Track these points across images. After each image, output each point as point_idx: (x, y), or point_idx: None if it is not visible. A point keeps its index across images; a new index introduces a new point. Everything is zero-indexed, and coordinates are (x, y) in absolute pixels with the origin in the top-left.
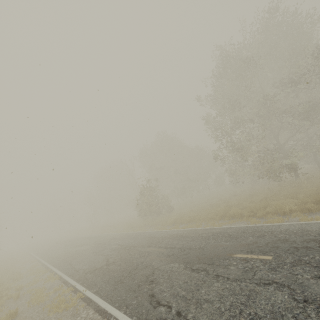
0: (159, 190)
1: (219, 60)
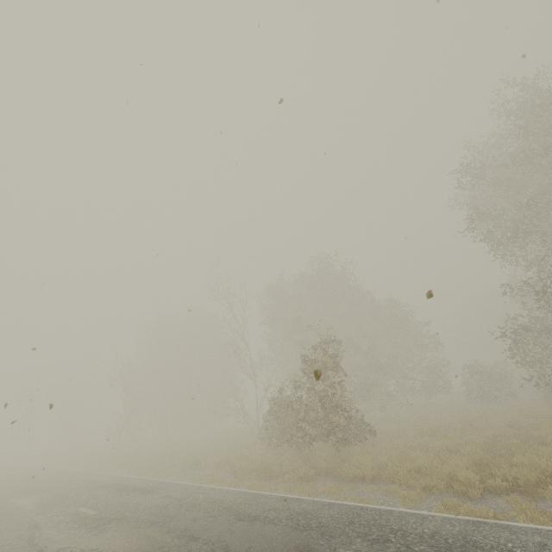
0: (341, 372)
1: (530, 93)
